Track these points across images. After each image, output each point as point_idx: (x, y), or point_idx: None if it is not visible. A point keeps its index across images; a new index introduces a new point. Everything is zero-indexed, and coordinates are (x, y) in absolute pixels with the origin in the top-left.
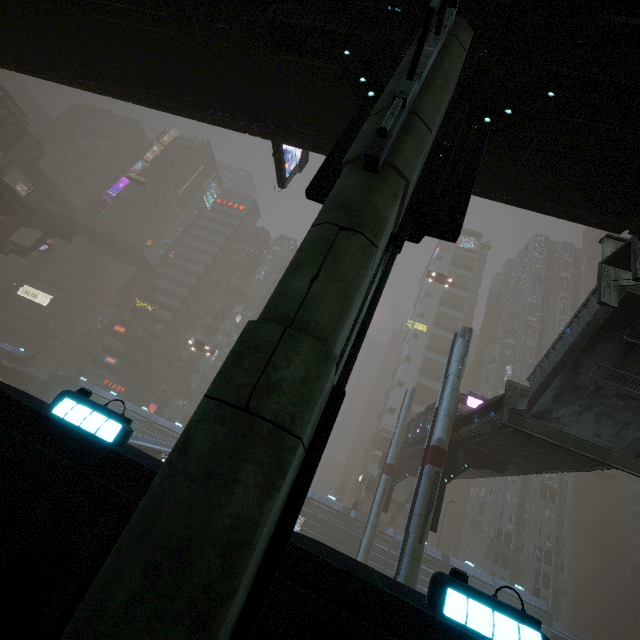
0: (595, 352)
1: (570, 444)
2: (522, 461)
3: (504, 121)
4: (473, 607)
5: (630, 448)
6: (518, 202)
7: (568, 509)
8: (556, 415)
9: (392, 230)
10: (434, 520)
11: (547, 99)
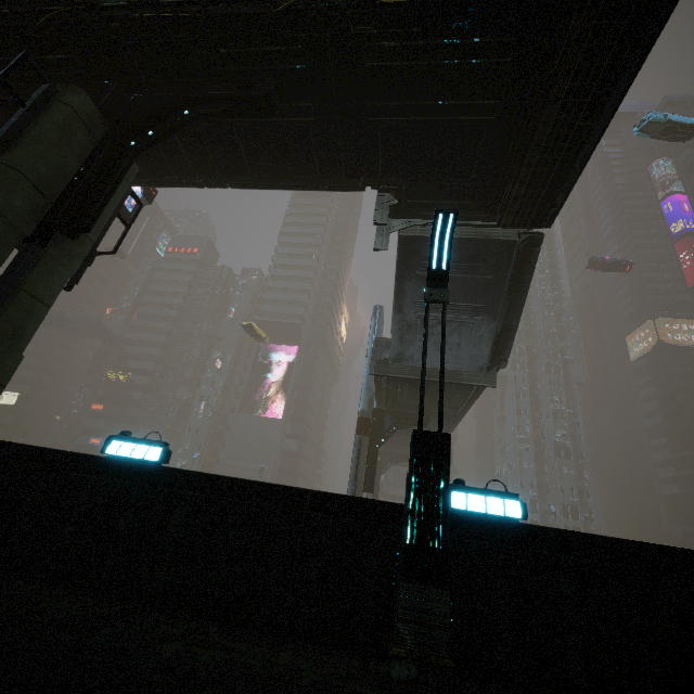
0: (406, 292)
1: (427, 375)
2: (436, 409)
3: (146, 141)
4: (125, 445)
5: (472, 365)
6: (269, 187)
7: (586, 461)
8: (409, 354)
9: (26, 235)
10: (371, 483)
11: (183, 117)
